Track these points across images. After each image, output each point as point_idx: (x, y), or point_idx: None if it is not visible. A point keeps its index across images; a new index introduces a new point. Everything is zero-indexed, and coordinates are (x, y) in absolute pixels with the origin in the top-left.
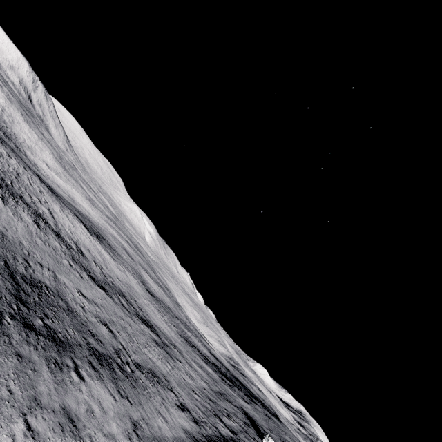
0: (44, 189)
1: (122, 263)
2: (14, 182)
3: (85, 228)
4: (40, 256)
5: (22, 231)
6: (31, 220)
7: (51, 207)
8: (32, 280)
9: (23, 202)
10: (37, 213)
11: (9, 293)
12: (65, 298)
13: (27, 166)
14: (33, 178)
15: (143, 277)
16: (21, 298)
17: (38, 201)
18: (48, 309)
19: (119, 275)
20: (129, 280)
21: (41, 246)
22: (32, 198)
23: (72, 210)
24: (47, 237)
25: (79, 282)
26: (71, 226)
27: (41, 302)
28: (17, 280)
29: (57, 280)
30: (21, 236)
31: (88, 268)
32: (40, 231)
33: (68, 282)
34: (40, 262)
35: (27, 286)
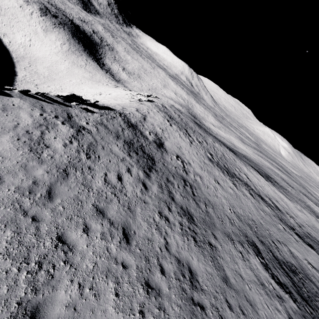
0: (232, 155)
1: (294, 200)
2: (226, 163)
3: (260, 175)
4: (272, 231)
5: (253, 208)
6: (248, 193)
7: (243, 170)
8: (288, 264)
9: (237, 178)
10: (245, 183)
11: (295, 292)
12: (309, 277)
13: (218, 141)
14: (226, 150)
15: (311, 207)
16: (300, 294)
17: (238, 170)
18: (317, 302)
19: (302, 217)
20: (309, 219)
21: (265, 218)
22: (236, 171)
23: (246, 161)
24: (261, 205)
25: (300, 249)
26: (258, 181)
27: (308, 293)
28: (285, 270)
29: (292, 254)
30: (256, 215)
31: (289, 224)
32: (256, 201)
33: (296, 252)
34: (276, 238)
35: (292, 275)
